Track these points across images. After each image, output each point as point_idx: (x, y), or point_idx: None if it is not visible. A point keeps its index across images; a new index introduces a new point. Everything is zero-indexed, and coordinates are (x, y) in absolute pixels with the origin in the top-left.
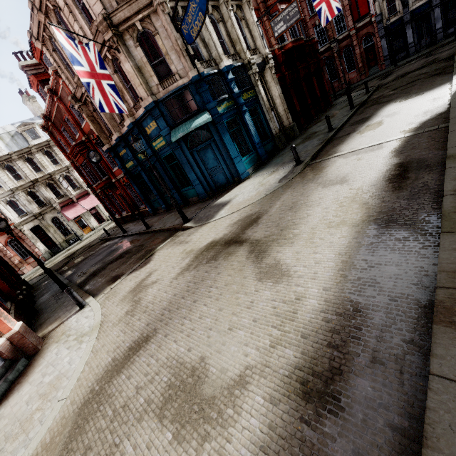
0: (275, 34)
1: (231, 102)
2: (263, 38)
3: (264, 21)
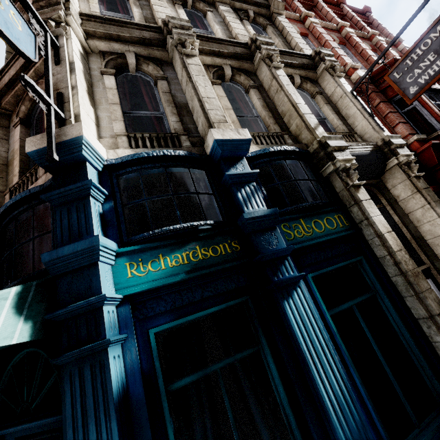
0: (408, 91)
1: (223, 247)
2: (371, 112)
3: (375, 106)
